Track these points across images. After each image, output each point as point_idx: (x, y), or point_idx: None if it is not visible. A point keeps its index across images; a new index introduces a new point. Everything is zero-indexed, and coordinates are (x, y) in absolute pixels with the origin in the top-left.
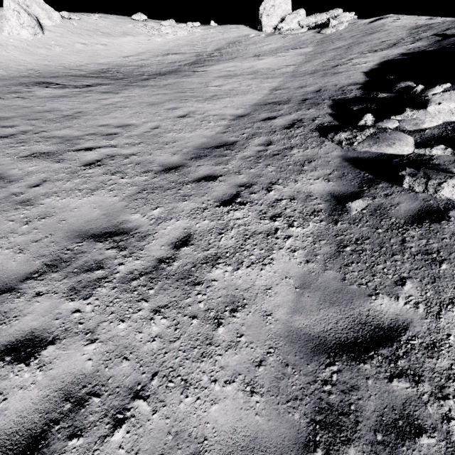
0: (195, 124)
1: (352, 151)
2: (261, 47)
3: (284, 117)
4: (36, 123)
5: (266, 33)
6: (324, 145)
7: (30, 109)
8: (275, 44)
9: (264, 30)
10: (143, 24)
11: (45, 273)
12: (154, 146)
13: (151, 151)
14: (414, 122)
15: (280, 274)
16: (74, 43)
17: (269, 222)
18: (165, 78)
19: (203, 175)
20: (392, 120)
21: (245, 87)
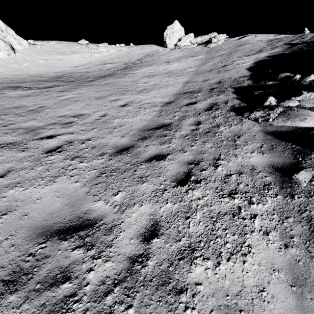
0: (135, 111)
1: (269, 126)
2: (168, 57)
3: (202, 102)
4: (5, 117)
5: (169, 48)
6: (243, 122)
7: (2, 106)
8: (178, 54)
9: (168, 46)
10: (86, 46)
11: (1, 295)
12: (105, 131)
13: (103, 135)
14: (312, 101)
15: (266, 267)
16: (37, 59)
17: (228, 200)
18: (105, 79)
19: (153, 155)
20: (292, 100)
21: (165, 82)
